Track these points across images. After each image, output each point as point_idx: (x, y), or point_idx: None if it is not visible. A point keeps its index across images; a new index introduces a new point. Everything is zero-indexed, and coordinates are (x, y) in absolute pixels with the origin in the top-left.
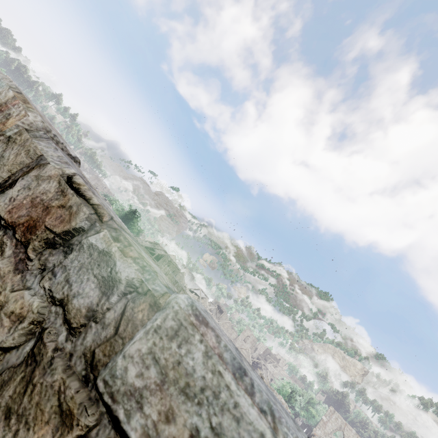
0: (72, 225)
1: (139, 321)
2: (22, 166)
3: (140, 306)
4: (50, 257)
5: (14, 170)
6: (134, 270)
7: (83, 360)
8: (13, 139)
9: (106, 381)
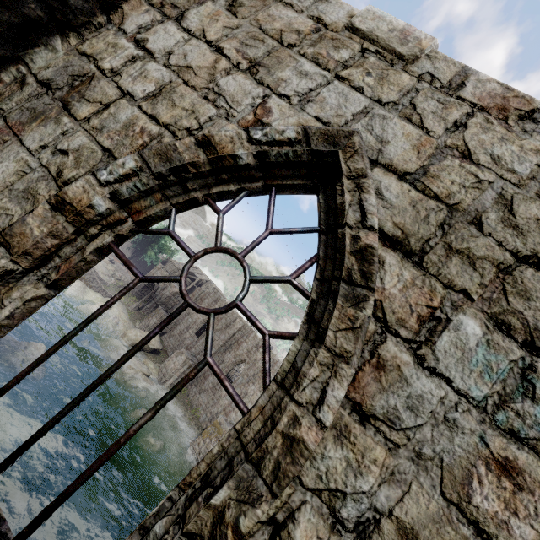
0: (531, 107)
1: None
2: (459, 74)
3: None
4: (531, 123)
5: (455, 77)
6: None
7: None
8: (432, 56)
9: None
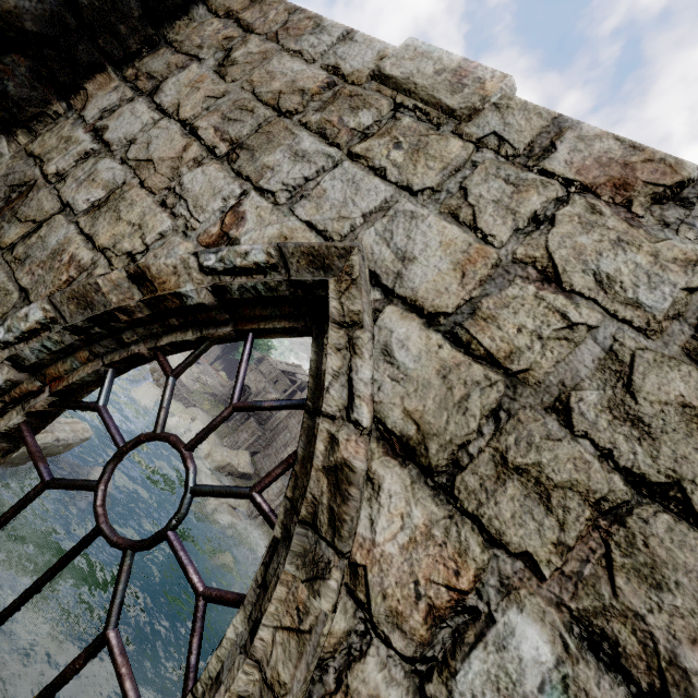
0: (678, 177)
1: None
2: (546, 130)
3: None
4: (676, 209)
5: (539, 136)
6: None
7: None
8: (502, 105)
9: None
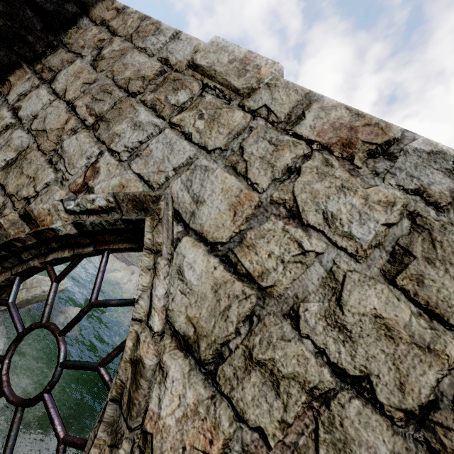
0: (387, 137)
1: None
2: (300, 103)
3: None
4: (383, 162)
5: (294, 107)
6: None
7: None
8: (272, 84)
9: None
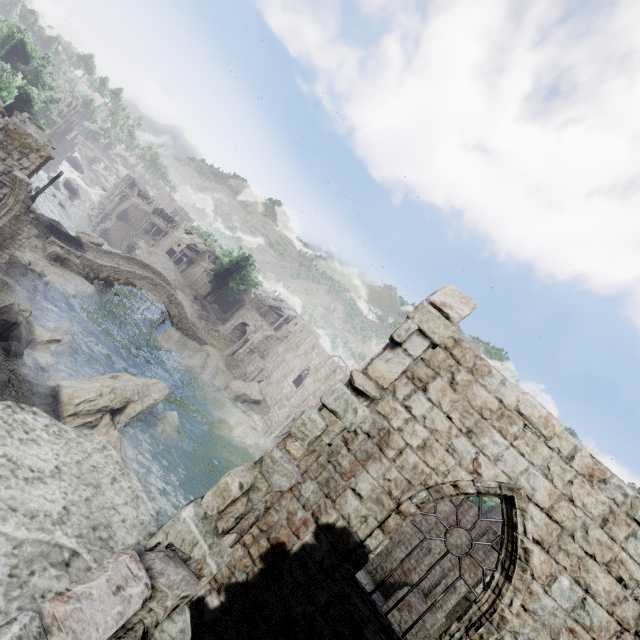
0: (605, 476)
1: (638, 505)
2: (572, 450)
3: (637, 501)
4: (603, 486)
5: (570, 452)
6: (632, 491)
7: (627, 513)
8: (560, 436)
9: (638, 518)
